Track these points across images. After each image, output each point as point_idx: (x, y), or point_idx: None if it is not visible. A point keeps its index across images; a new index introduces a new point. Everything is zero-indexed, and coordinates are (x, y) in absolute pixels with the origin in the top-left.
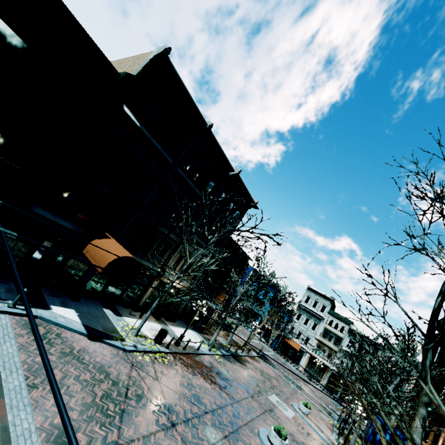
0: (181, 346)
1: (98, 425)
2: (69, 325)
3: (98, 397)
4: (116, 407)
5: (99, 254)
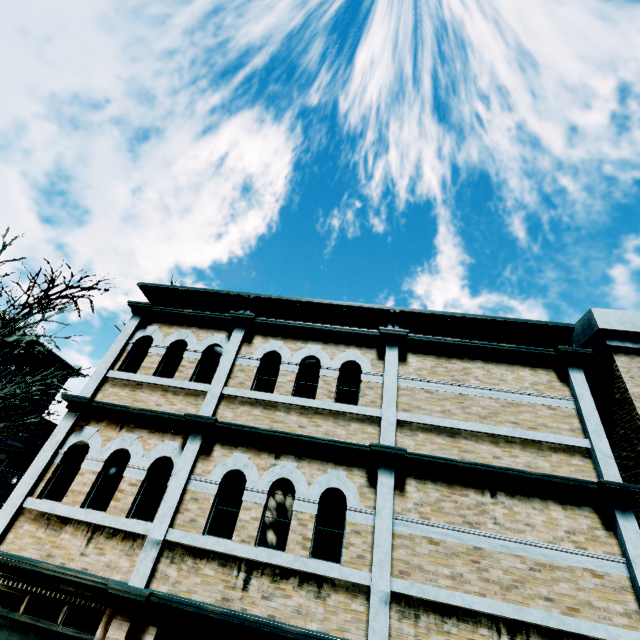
0: None
1: None
2: None
3: None
4: None
5: None
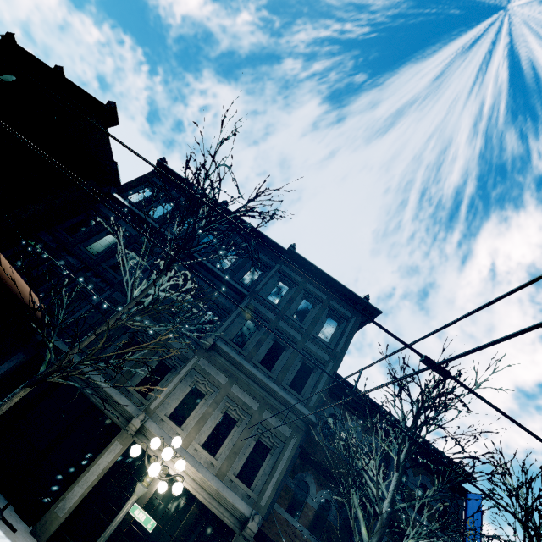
0: None
1: None
2: None
3: None
4: None
5: None
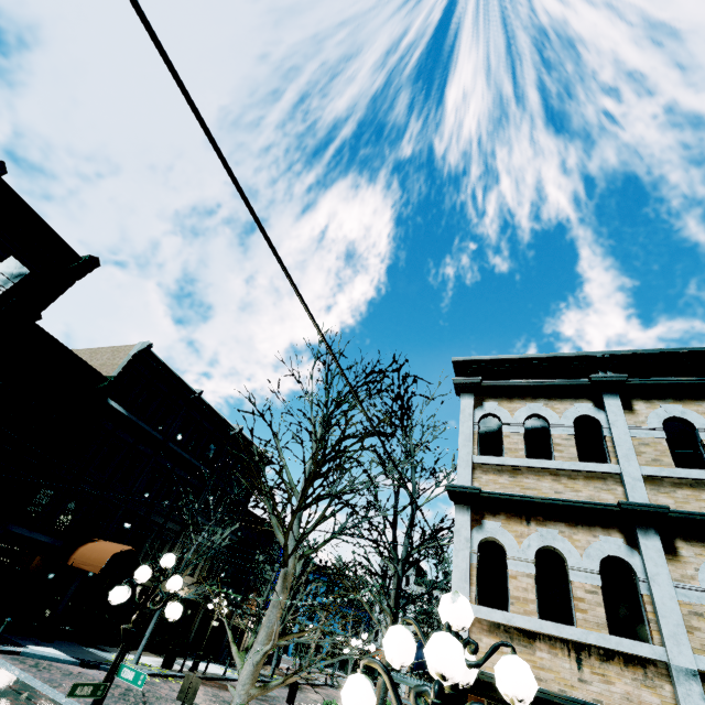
0: (200, 673)
1: (125, 704)
2: (57, 657)
3: (116, 694)
4: (137, 699)
5: (93, 557)
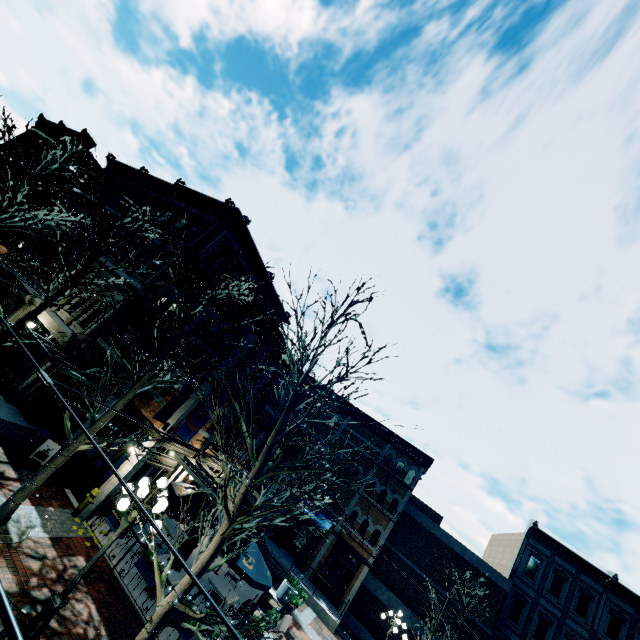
0: None
1: None
2: None
3: None
4: None
5: None
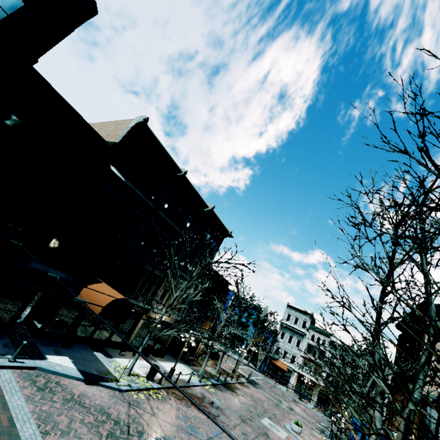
0: (172, 380)
1: None
2: (66, 372)
3: (104, 437)
4: None
5: (94, 299)
